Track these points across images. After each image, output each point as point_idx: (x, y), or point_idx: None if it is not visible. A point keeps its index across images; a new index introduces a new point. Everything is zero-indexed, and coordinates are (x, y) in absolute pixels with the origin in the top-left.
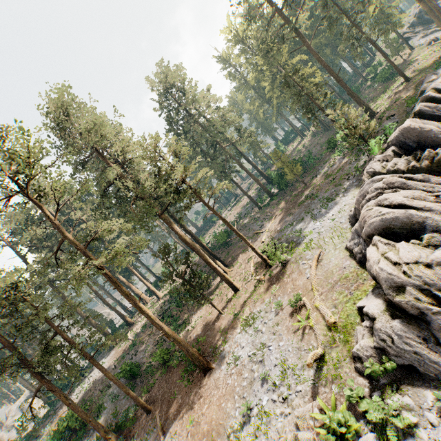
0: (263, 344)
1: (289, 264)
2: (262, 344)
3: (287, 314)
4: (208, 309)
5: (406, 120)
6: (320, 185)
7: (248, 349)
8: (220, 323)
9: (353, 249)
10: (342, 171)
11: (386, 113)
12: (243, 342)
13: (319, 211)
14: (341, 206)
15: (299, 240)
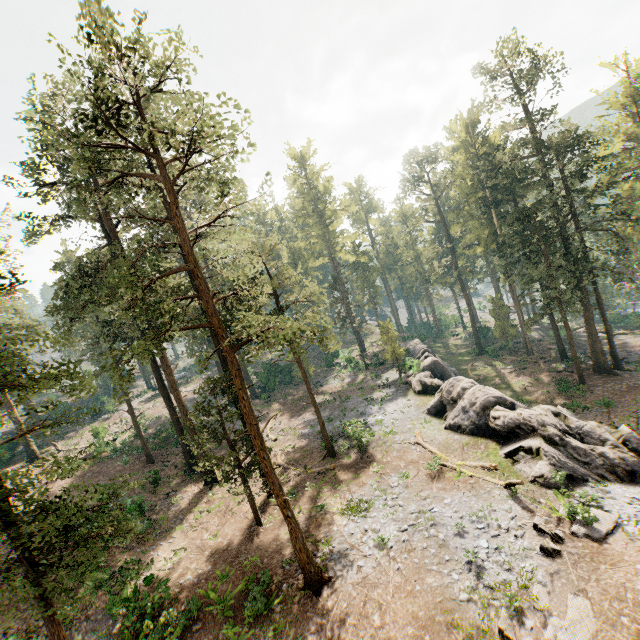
0: (417, 512)
1: (371, 449)
2: (419, 510)
3: (426, 480)
4: (194, 534)
5: (430, 357)
6: (340, 391)
7: (394, 527)
8: (273, 534)
9: (459, 424)
10: (366, 384)
11: (379, 354)
12: (371, 526)
13: (370, 408)
14: (399, 405)
15: (362, 430)
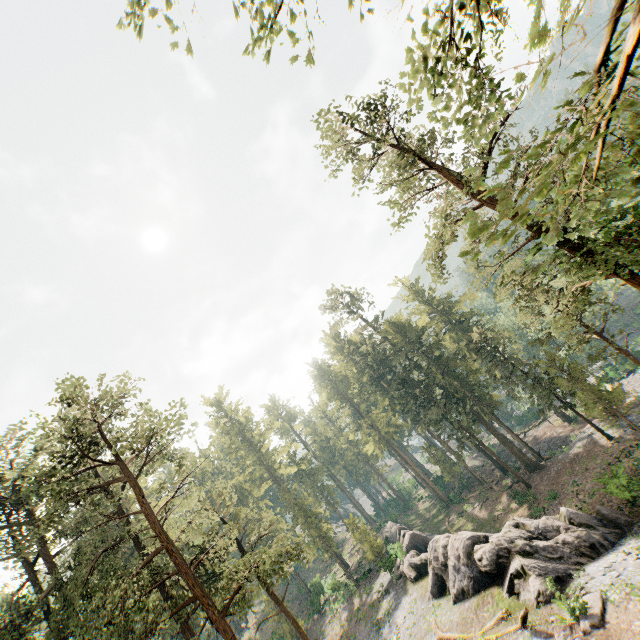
0: None
1: None
2: None
3: None
4: None
5: (406, 533)
6: (342, 634)
7: None
8: None
9: (461, 589)
10: (365, 605)
11: (363, 561)
12: None
13: (381, 632)
14: (405, 606)
15: None
